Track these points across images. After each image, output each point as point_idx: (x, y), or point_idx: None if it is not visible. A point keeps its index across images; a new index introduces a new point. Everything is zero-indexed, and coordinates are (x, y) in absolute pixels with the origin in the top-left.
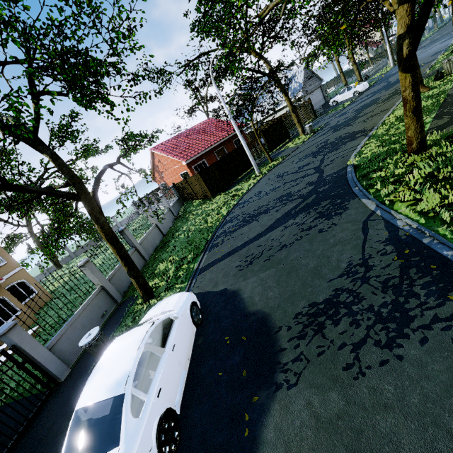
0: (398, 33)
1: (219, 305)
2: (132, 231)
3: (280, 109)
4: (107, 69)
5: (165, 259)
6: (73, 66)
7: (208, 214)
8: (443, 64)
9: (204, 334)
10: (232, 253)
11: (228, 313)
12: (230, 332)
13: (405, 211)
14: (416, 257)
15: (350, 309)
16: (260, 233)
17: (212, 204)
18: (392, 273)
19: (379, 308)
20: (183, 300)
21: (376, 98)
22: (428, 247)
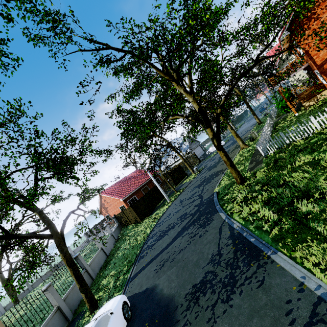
0: (210, 137)
1: (143, 301)
2: (83, 257)
3: (179, 159)
4: (76, 163)
5: (108, 274)
6: (59, 164)
7: (138, 234)
8: (251, 134)
9: (132, 326)
10: (152, 260)
11: (148, 305)
12: (148, 319)
13: (236, 218)
14: (240, 244)
15: (211, 283)
16: (168, 243)
17: (141, 226)
18: (230, 256)
19: (224, 279)
20: (117, 300)
21: (228, 150)
22: (245, 238)
